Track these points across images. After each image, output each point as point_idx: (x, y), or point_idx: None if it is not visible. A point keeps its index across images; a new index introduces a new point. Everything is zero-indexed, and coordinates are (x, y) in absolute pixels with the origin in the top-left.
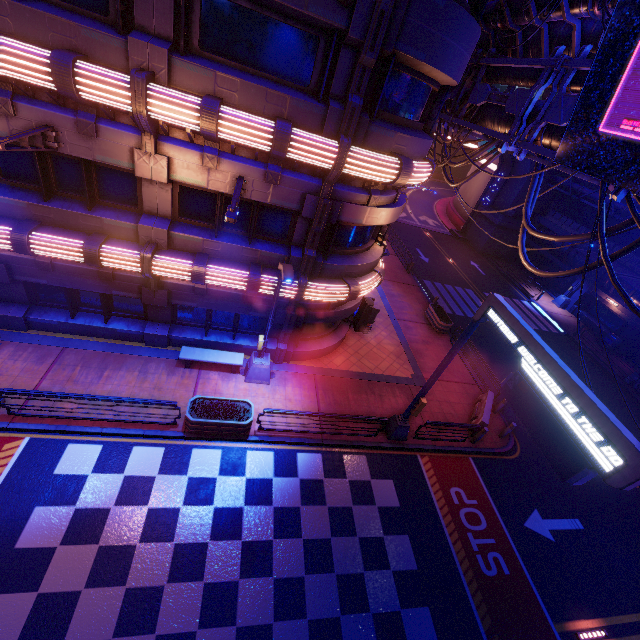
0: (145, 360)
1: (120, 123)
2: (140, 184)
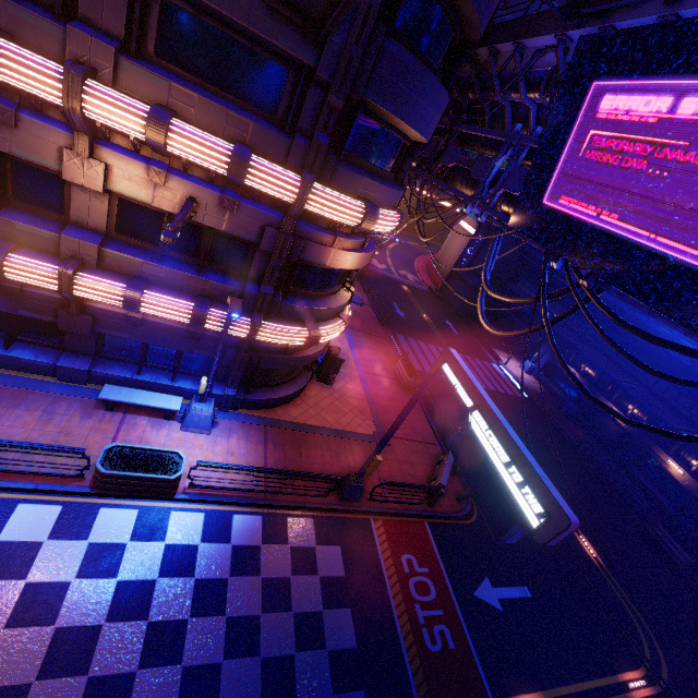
0: (54, 398)
1: (49, 117)
2: (69, 189)
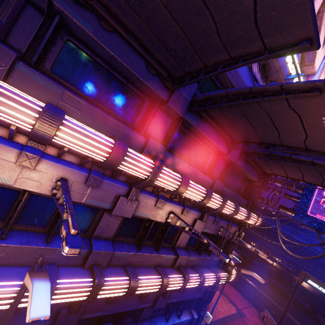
0: None
1: (194, 208)
2: (179, 232)
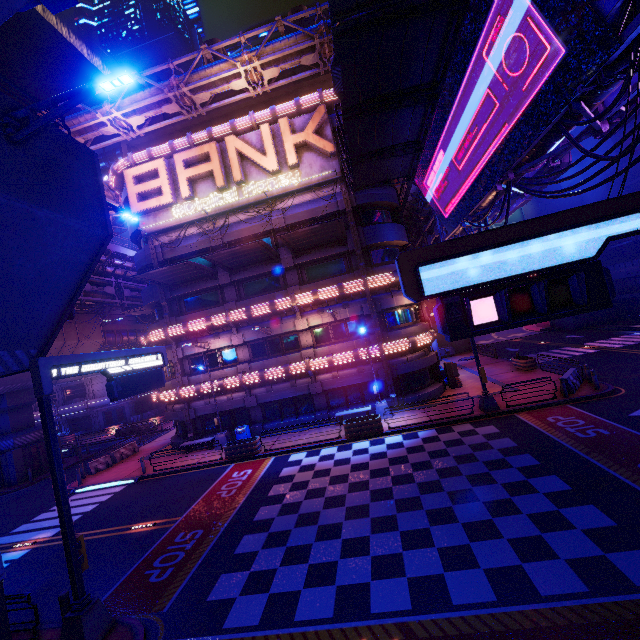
0: (319, 428)
1: (289, 316)
2: (299, 337)
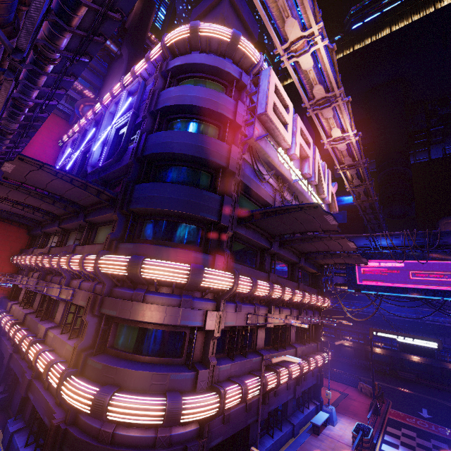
0: (308, 443)
1: (293, 308)
2: (289, 330)
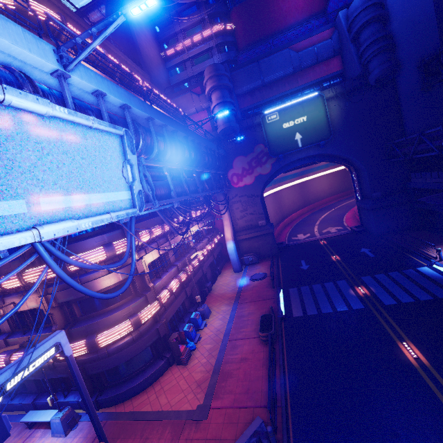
0: (15, 425)
1: None
2: None
